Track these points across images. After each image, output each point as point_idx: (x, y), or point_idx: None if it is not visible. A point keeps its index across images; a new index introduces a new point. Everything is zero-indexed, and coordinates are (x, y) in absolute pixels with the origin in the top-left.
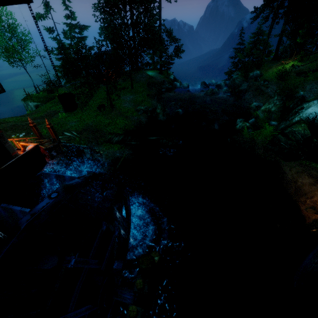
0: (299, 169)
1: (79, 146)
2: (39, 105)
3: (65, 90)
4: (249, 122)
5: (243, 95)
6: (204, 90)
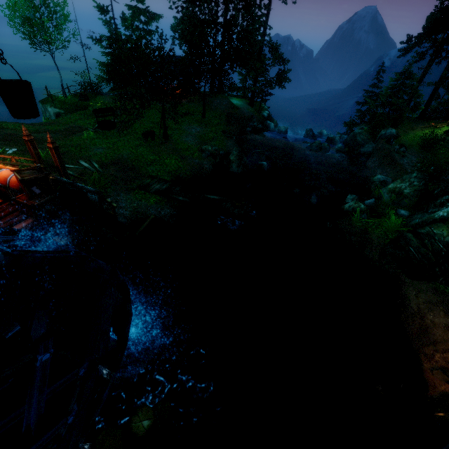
0: (432, 297)
1: (82, 186)
2: (62, 113)
3: (106, 100)
4: (365, 203)
5: (365, 160)
6: (308, 141)
